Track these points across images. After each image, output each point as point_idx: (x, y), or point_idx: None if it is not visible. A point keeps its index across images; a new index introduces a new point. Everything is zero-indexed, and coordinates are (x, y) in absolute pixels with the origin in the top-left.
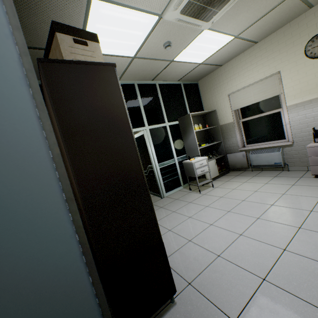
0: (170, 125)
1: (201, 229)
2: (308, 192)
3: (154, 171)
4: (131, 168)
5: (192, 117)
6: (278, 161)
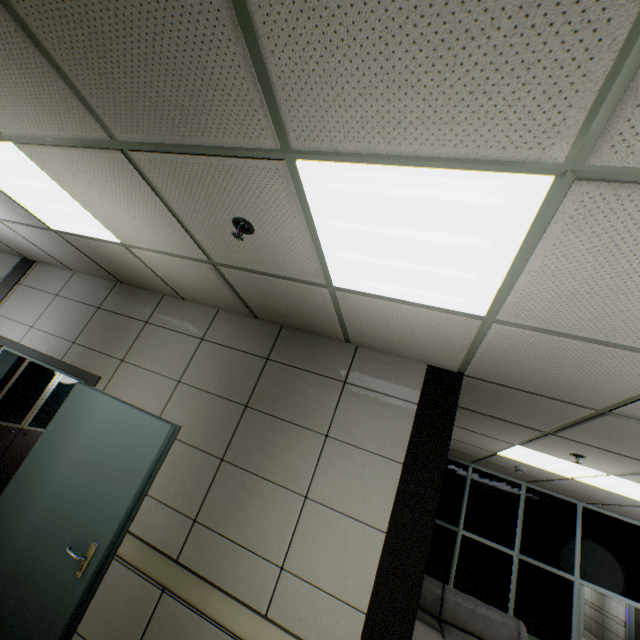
0: None
1: None
2: None
3: None
4: (637, 618)
5: None
6: None
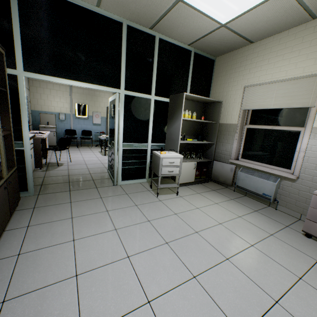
0: (157, 101)
1: (109, 260)
2: (287, 259)
3: (114, 150)
4: None
5: (190, 101)
6: (268, 193)
